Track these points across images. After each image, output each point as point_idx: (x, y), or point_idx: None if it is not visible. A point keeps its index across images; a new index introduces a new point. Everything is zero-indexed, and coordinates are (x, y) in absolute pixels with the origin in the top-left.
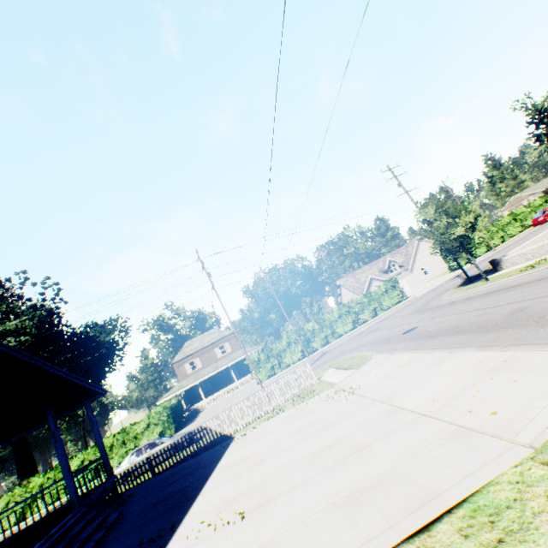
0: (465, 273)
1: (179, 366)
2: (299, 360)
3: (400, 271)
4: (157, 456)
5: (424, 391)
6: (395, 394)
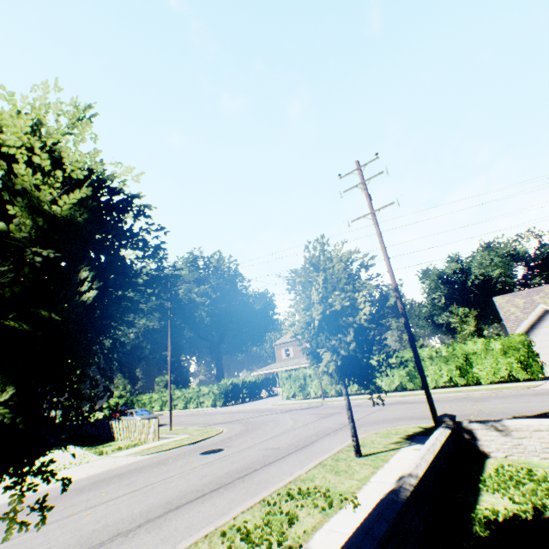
0: (429, 408)
1: (278, 348)
2: (332, 396)
3: None
4: (97, 425)
5: None
6: None
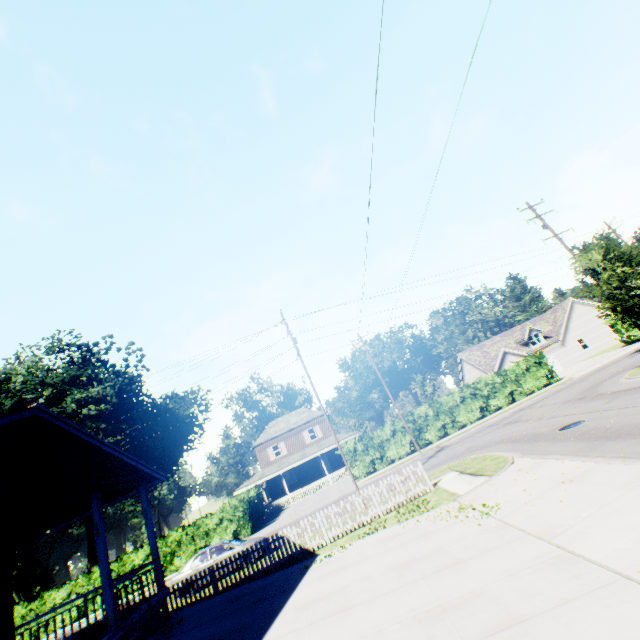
0: None
1: (261, 450)
2: (407, 455)
3: (546, 344)
4: (222, 567)
5: (618, 531)
6: (561, 527)
